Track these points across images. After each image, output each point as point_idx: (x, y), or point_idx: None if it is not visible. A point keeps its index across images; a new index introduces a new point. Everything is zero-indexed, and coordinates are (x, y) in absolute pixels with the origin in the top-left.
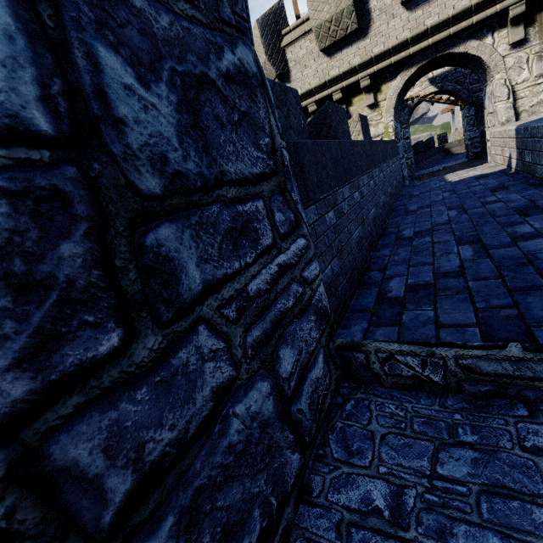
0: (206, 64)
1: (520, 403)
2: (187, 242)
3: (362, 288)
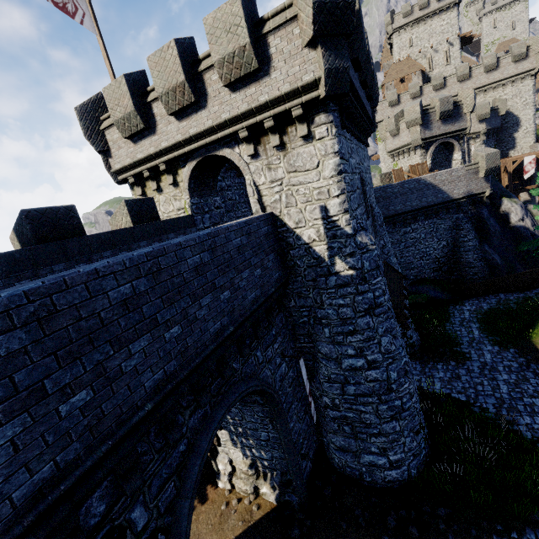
0: None
1: None
2: None
3: None
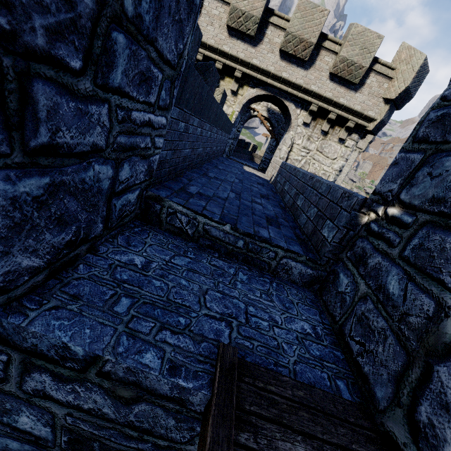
0: None
1: (217, 253)
2: (125, 56)
3: (174, 181)
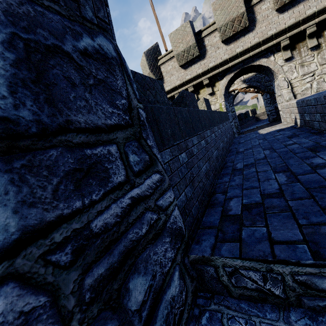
0: (61, 40)
1: None
2: (3, 187)
3: (211, 207)
